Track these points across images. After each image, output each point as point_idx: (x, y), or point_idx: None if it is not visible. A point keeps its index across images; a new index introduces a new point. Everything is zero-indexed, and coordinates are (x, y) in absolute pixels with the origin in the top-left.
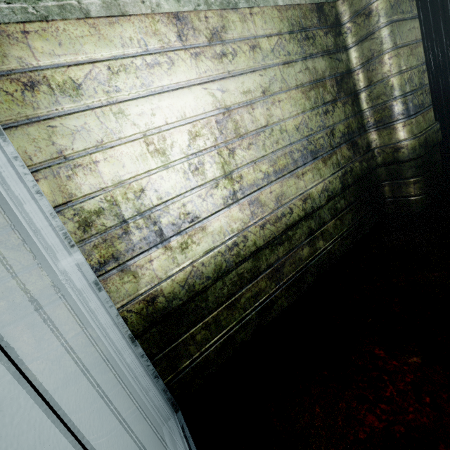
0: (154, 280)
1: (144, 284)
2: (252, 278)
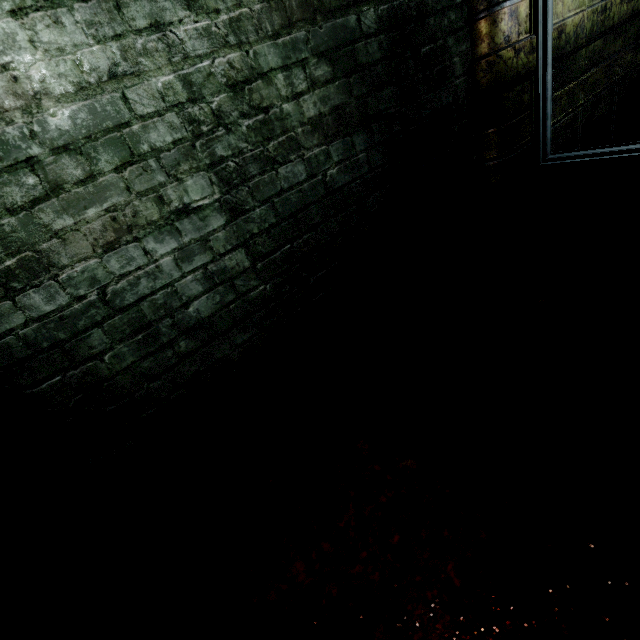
0: (560, 16)
1: (555, 16)
2: (598, 63)
